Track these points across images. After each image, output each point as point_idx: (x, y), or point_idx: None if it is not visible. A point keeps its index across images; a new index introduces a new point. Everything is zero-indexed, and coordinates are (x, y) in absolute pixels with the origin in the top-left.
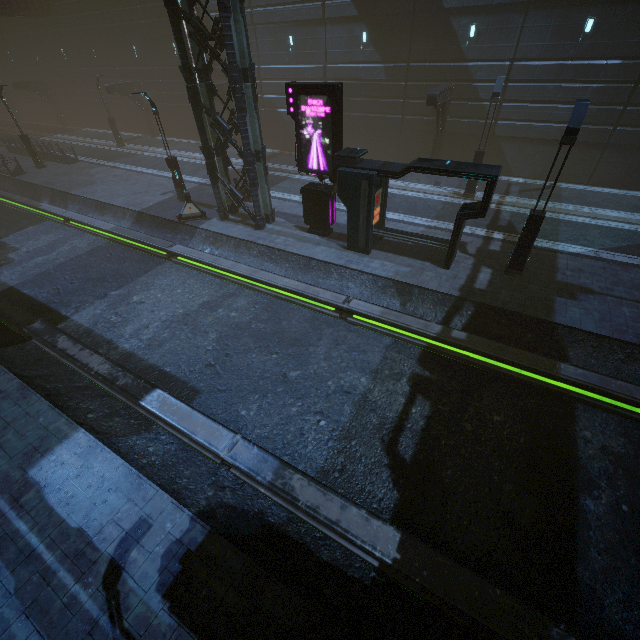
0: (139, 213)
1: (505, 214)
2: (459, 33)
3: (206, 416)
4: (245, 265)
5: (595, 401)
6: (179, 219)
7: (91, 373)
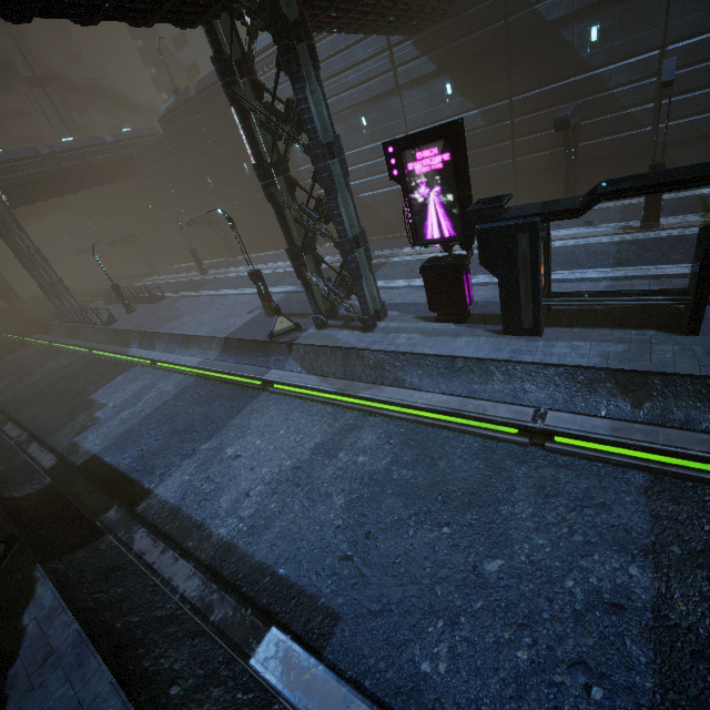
0: (226, 339)
1: None
2: (574, 42)
3: (366, 698)
4: (363, 382)
5: None
6: (270, 338)
7: (175, 597)
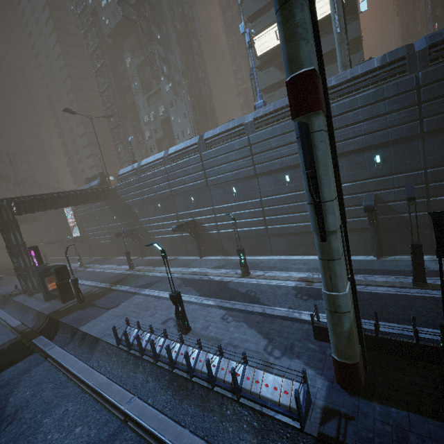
0: (3, 295)
1: (130, 275)
2: (135, 212)
3: None
4: (5, 312)
5: (38, 350)
6: (9, 296)
7: None
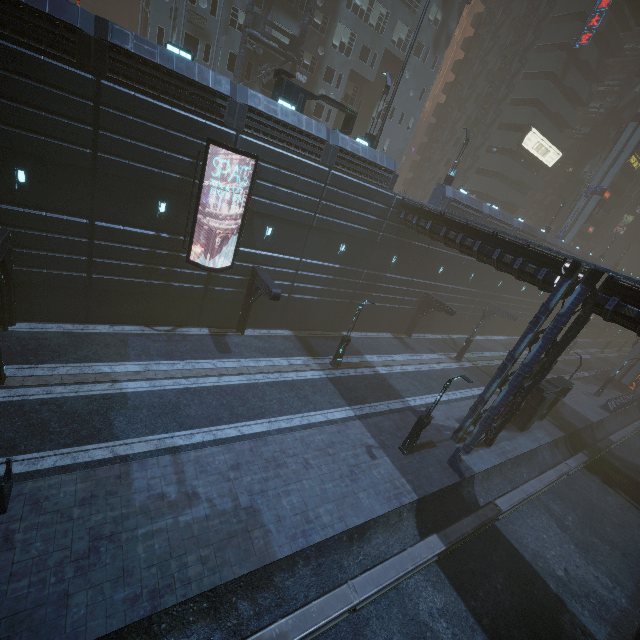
0: (419, 499)
1: (483, 369)
2: (436, 269)
3: None
4: (532, 480)
5: (603, 451)
6: (463, 477)
7: None
